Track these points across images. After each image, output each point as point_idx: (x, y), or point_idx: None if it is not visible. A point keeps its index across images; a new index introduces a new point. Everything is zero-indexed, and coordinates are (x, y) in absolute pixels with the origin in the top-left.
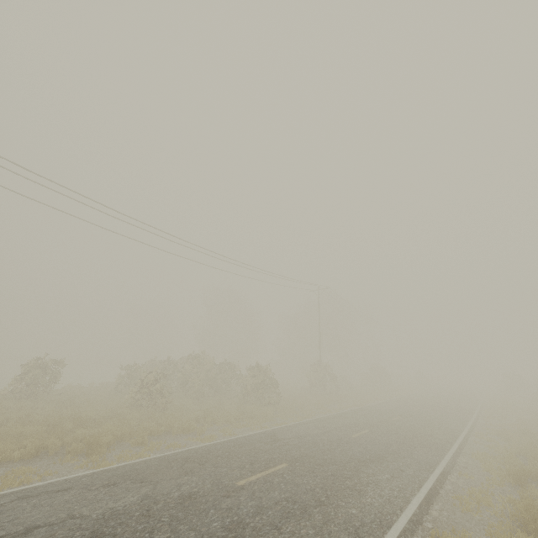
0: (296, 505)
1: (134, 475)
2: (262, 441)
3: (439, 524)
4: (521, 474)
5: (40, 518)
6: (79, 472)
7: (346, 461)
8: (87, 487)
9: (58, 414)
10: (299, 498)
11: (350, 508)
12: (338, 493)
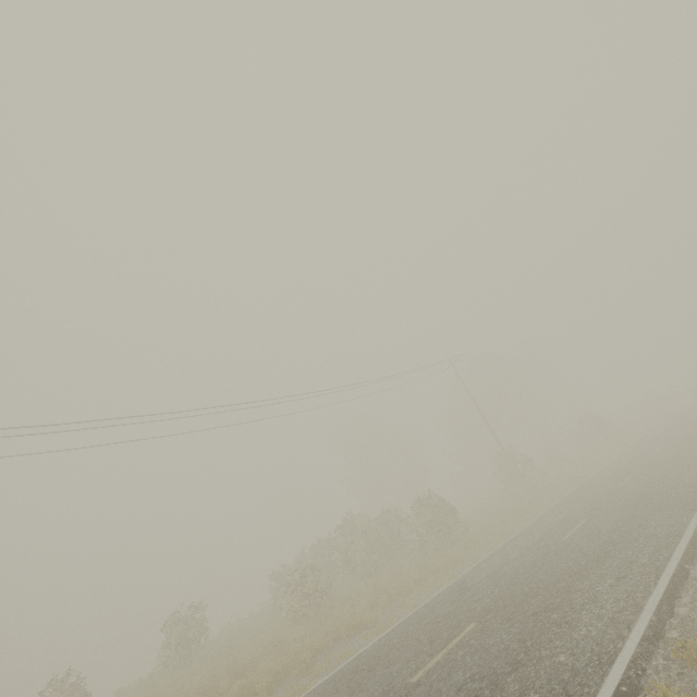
0: (484, 682)
1: None
2: (447, 601)
3: (689, 627)
4: None
5: None
6: None
7: (554, 582)
8: None
9: (214, 671)
10: (489, 668)
11: (556, 655)
12: (541, 638)
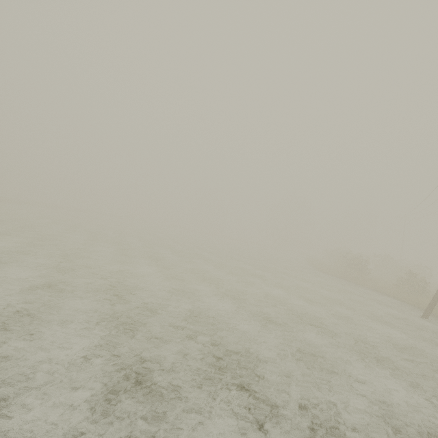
0: None
1: None
2: None
3: None
4: None
5: None
6: None
7: None
8: None
9: None
10: None
11: None
12: None
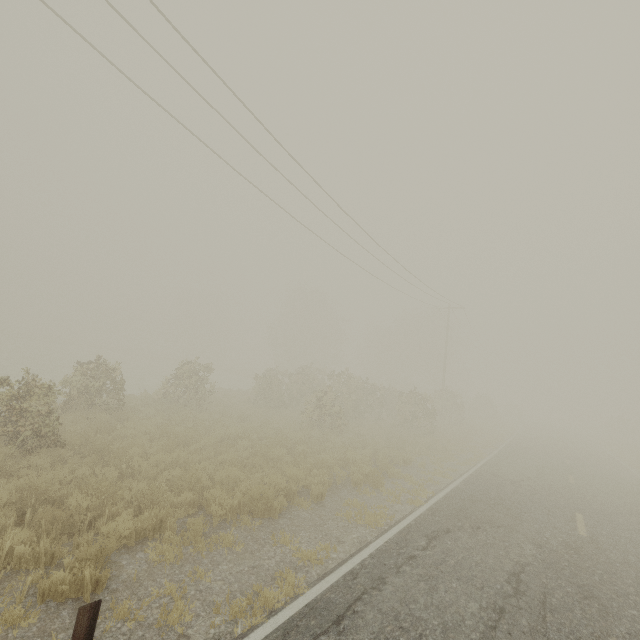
0: None
1: (473, 517)
2: (505, 483)
3: None
4: None
5: (496, 563)
6: (403, 508)
7: (619, 513)
8: (460, 529)
9: (260, 431)
10: None
11: None
12: None
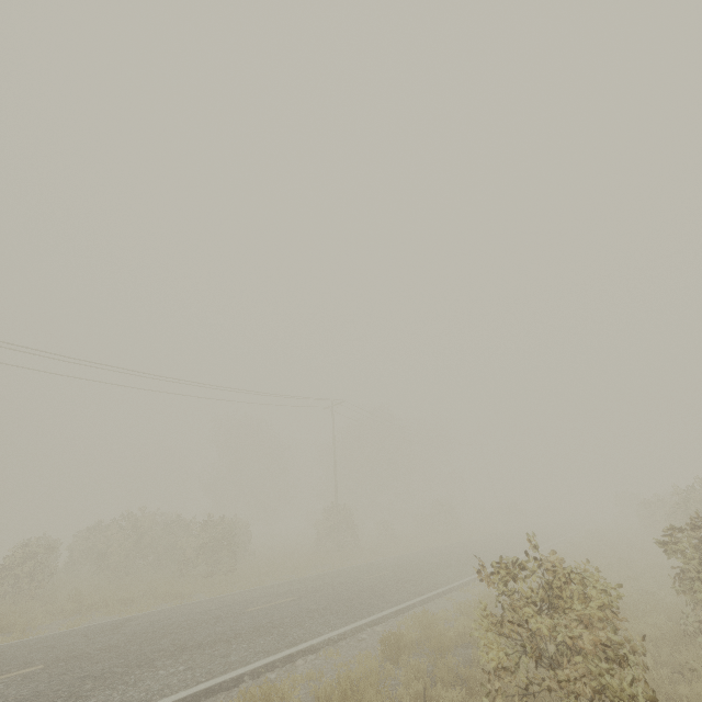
0: None
1: None
2: (86, 633)
3: None
4: (388, 642)
5: None
6: None
7: (157, 650)
8: None
9: None
10: None
11: None
12: None
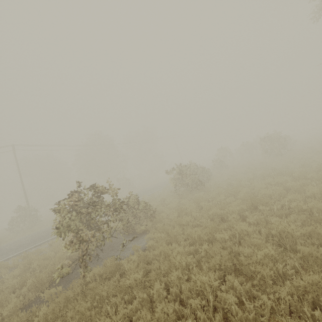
0: None
1: None
2: None
3: None
4: None
5: None
6: None
7: None
8: None
9: None
10: None
11: None
12: None
